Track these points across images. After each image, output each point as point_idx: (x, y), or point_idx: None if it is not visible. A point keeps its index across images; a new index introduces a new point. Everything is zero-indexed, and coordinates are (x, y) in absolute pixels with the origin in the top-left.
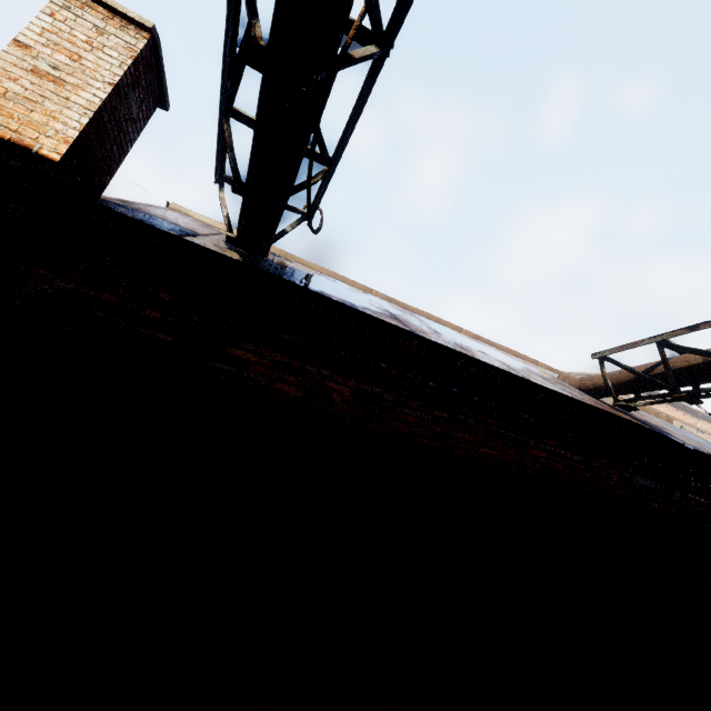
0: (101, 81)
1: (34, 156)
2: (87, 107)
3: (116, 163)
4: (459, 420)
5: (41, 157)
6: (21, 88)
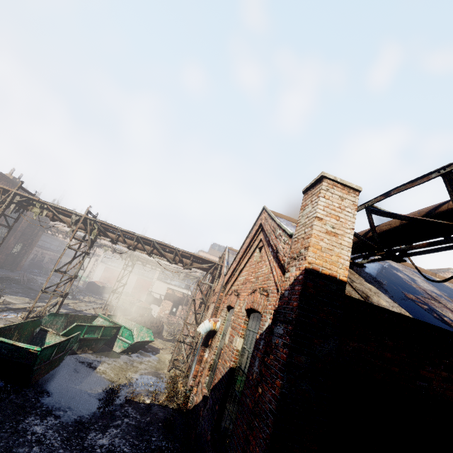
0: (349, 228)
1: (338, 281)
2: (348, 246)
3: None
4: None
5: (340, 281)
6: (325, 243)
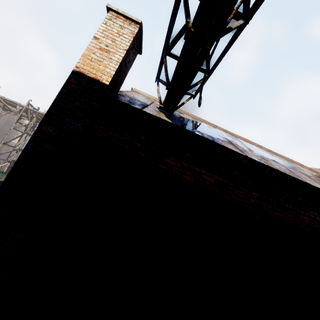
0: (122, 49)
1: (101, 83)
2: (117, 61)
3: (123, 80)
4: (264, 197)
5: (103, 83)
6: (96, 56)
